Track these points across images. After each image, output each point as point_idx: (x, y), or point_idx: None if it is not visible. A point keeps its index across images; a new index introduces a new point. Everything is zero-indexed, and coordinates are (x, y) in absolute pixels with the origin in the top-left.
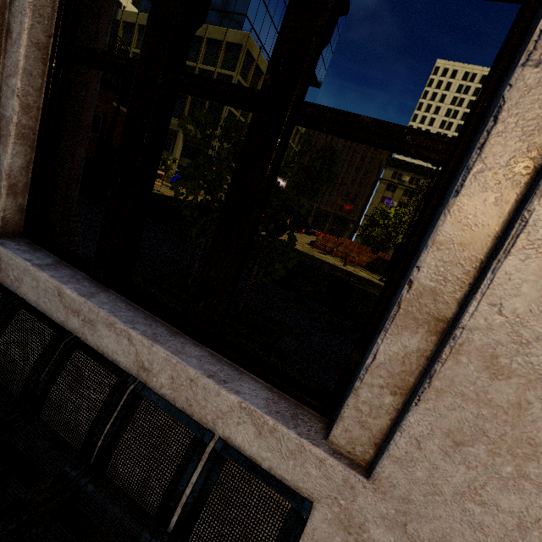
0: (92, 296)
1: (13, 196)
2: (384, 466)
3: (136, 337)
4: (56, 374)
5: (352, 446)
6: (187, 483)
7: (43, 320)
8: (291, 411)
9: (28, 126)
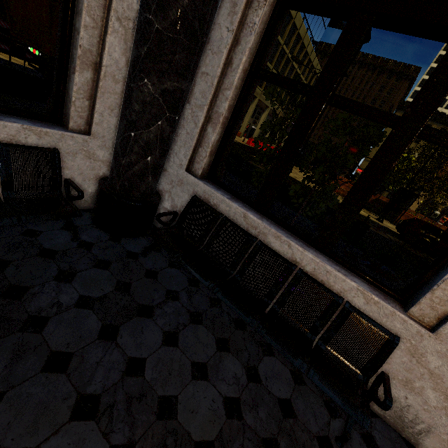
0: (262, 220)
1: (210, 156)
2: (445, 328)
3: (294, 245)
4: (252, 258)
5: (422, 318)
6: (331, 318)
7: (240, 229)
8: (383, 296)
9: (226, 117)
